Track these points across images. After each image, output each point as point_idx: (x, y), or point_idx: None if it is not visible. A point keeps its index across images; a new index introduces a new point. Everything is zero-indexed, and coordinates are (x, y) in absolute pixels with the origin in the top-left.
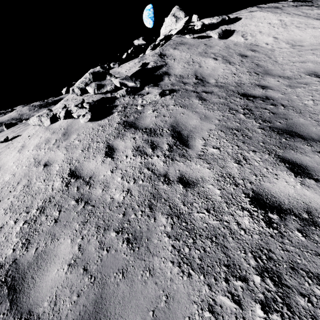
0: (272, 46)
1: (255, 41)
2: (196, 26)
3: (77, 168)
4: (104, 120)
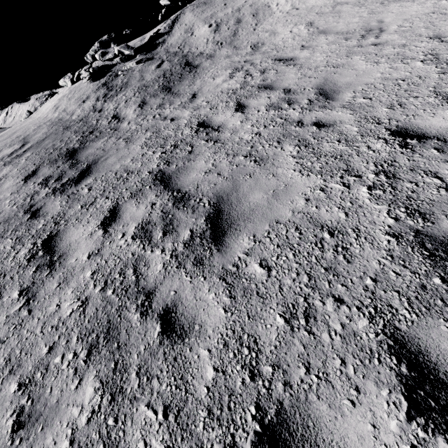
0: (278, 9)
1: None
2: None
3: (68, 108)
4: (97, 82)
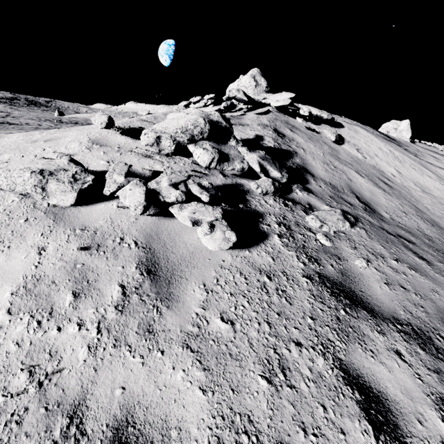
0: (402, 182)
1: (377, 164)
2: (303, 111)
3: None
4: (260, 253)
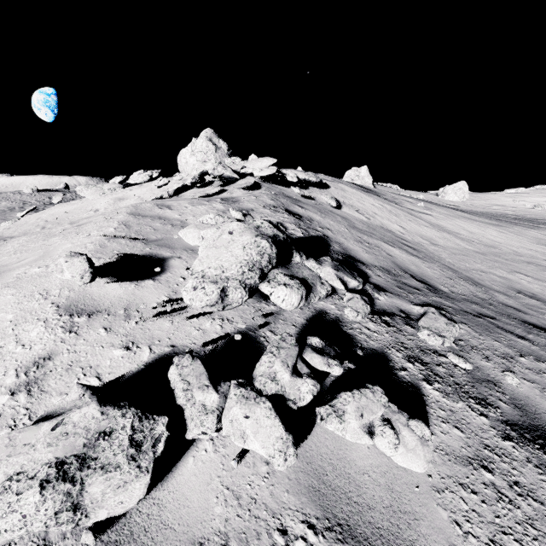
0: (412, 238)
1: (382, 224)
2: (291, 177)
3: None
4: (442, 428)
